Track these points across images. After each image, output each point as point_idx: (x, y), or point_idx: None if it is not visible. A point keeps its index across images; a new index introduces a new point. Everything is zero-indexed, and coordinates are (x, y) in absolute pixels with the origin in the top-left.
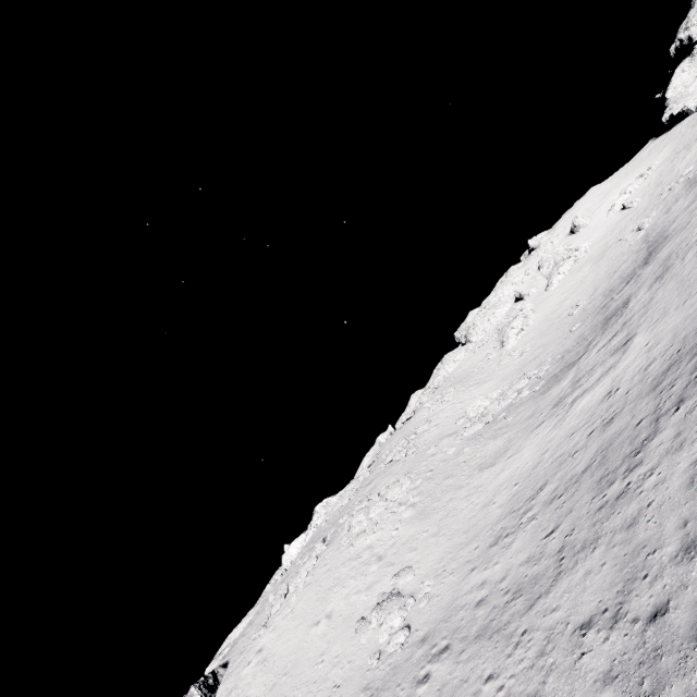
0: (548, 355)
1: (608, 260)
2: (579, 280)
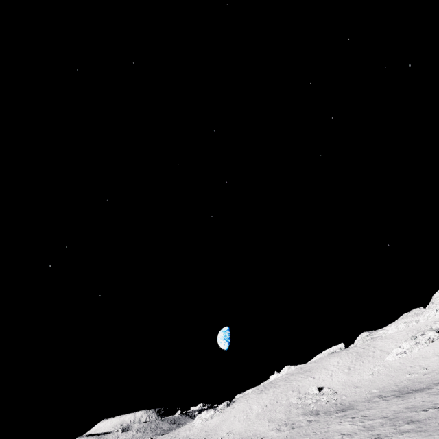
0: (351, 393)
1: None
2: None
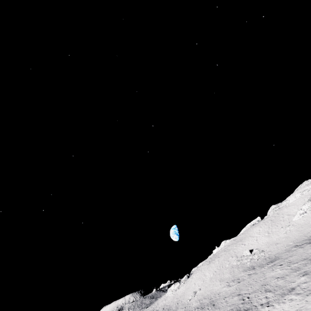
0: (274, 249)
1: None
2: None
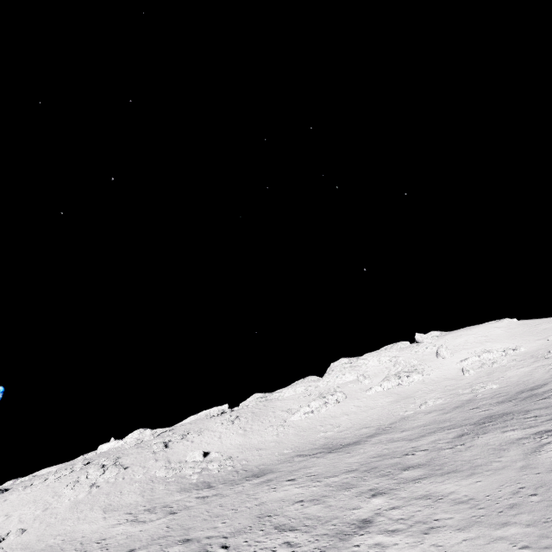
0: (255, 456)
1: (389, 410)
2: (372, 406)
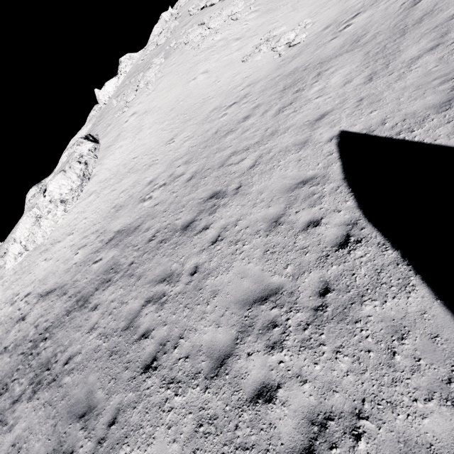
0: None
1: None
2: None
